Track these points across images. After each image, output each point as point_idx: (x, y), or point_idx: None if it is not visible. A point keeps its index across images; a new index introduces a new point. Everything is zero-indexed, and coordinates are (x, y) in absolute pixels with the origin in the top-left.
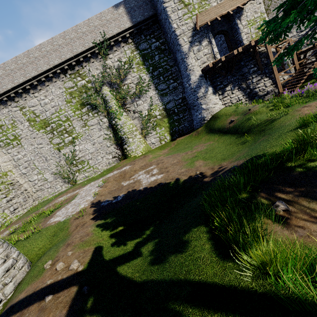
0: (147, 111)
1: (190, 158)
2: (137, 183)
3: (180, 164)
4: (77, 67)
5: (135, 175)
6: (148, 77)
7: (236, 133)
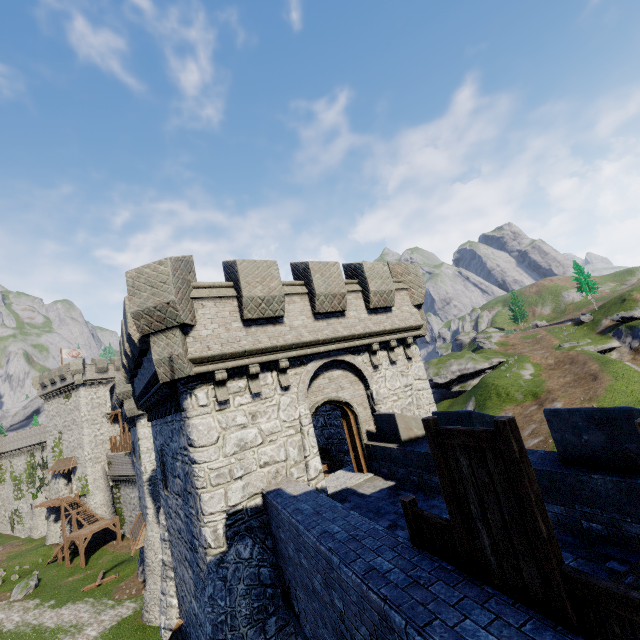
0: None
1: None
2: None
3: None
4: (33, 450)
5: None
6: None
7: None
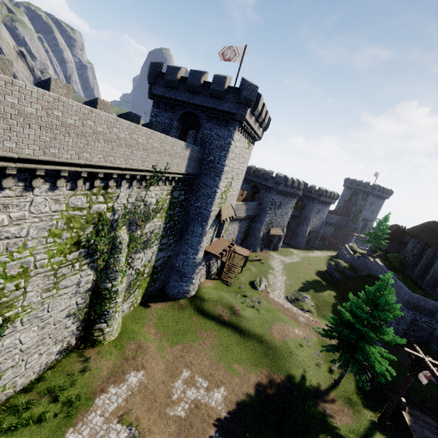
0: (141, 267)
1: (218, 357)
2: (205, 407)
3: (220, 369)
4: (112, 180)
5: (175, 392)
6: (162, 227)
7: (237, 331)
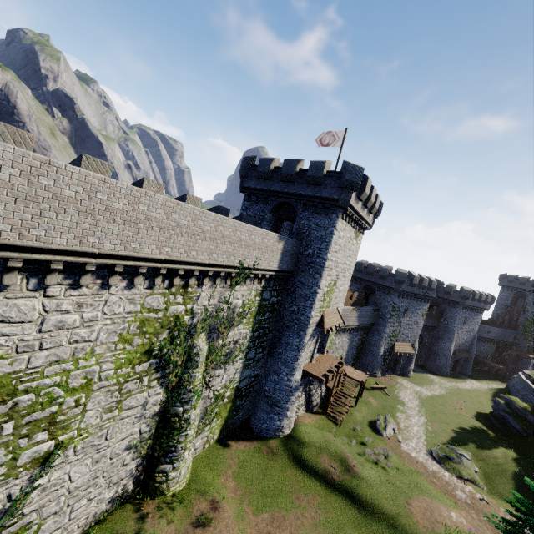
0: (221, 387)
1: None
2: None
3: None
4: (193, 277)
5: None
6: (249, 336)
7: (353, 502)
